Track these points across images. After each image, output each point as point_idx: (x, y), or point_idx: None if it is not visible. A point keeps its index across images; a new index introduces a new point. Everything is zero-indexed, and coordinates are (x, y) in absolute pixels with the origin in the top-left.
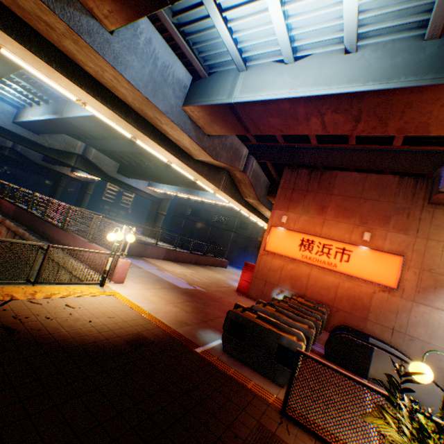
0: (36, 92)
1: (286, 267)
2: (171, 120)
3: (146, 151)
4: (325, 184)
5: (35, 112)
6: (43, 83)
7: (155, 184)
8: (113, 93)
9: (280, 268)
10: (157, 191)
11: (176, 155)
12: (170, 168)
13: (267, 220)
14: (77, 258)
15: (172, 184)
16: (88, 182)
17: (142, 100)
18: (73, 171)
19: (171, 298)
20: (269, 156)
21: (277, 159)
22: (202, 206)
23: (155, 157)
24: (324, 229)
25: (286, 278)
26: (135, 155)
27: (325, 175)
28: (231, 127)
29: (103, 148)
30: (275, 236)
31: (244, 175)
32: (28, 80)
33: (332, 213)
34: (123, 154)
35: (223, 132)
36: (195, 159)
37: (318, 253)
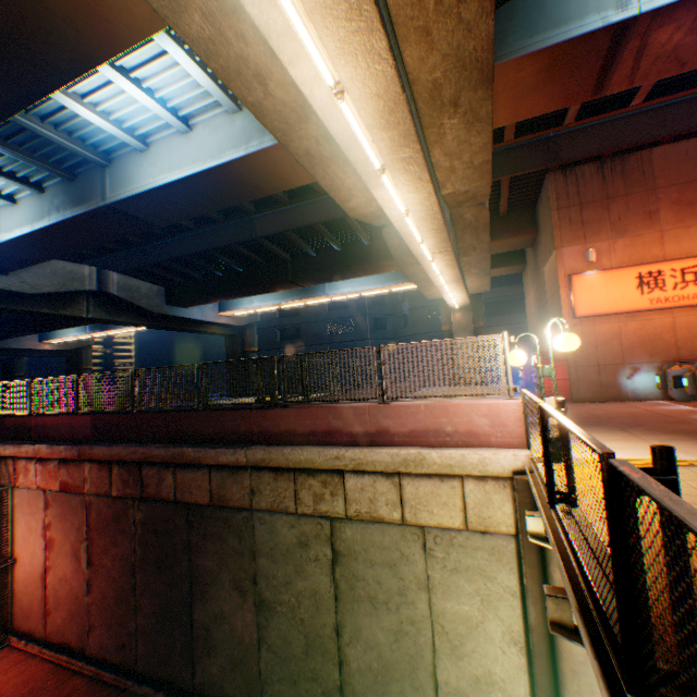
0: (11, 171)
1: (625, 330)
2: (491, 95)
3: (239, 239)
4: (635, 178)
5: (9, 221)
6: (52, 135)
7: (233, 303)
8: (398, 52)
9: (614, 335)
10: (235, 315)
11: (434, 190)
12: (278, 261)
13: (466, 291)
14: (374, 445)
15: (285, 288)
16: (77, 350)
17: (469, 52)
18: (44, 339)
19: (612, 436)
20: (506, 167)
21: (523, 167)
22: (300, 318)
23: (251, 246)
24: (666, 247)
25: (634, 346)
26: (210, 255)
27: (629, 162)
28: (566, 91)
29: (134, 265)
30: (583, 289)
31: (481, 211)
32: (3, 140)
33: (670, 217)
34: (178, 263)
35: (532, 111)
36: (442, 194)
37: (676, 287)
